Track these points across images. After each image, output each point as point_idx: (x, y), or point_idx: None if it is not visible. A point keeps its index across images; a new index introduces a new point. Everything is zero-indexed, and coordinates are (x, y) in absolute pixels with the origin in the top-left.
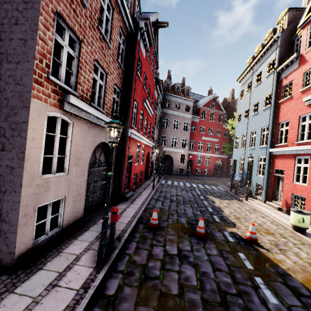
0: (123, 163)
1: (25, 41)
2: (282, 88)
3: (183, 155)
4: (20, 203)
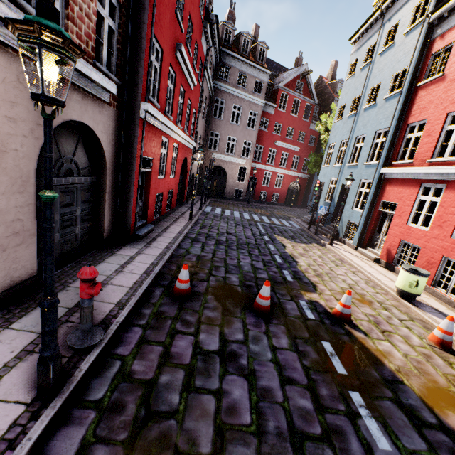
0: (130, 172)
1: None
2: (429, 57)
3: (244, 169)
4: None
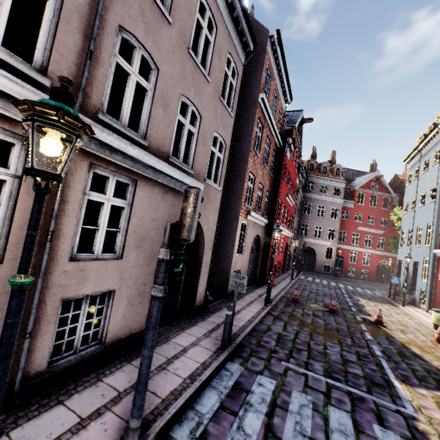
0: (267, 251)
1: (238, 190)
2: None
3: (330, 249)
4: (231, 266)
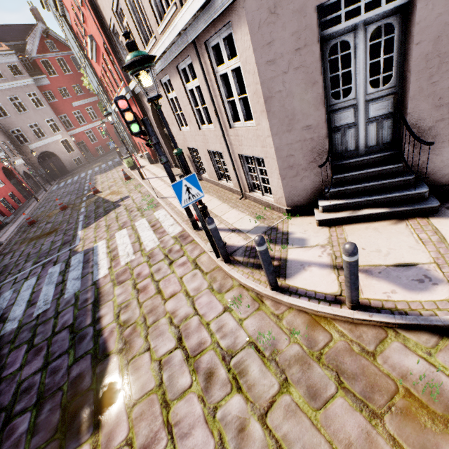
0: None
1: None
2: (78, 36)
3: (67, 141)
4: None
